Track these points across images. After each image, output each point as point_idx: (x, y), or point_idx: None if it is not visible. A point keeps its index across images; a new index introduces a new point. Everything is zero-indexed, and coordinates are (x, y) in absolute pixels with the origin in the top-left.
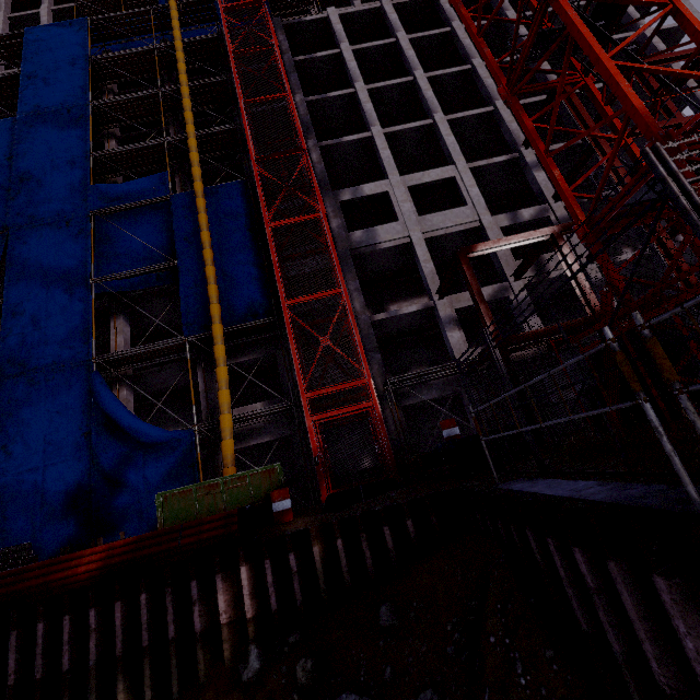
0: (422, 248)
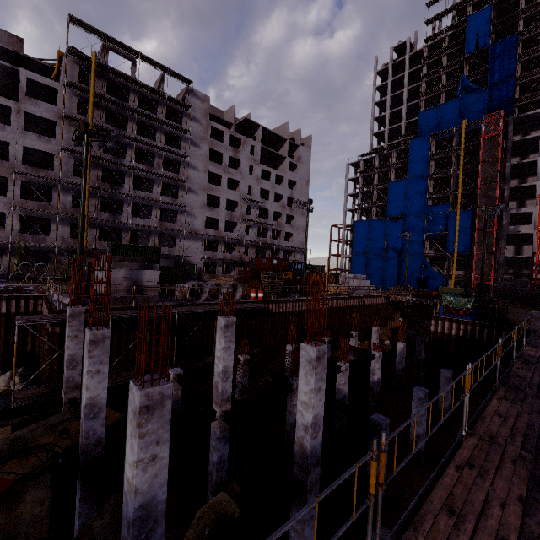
0: (536, 237)
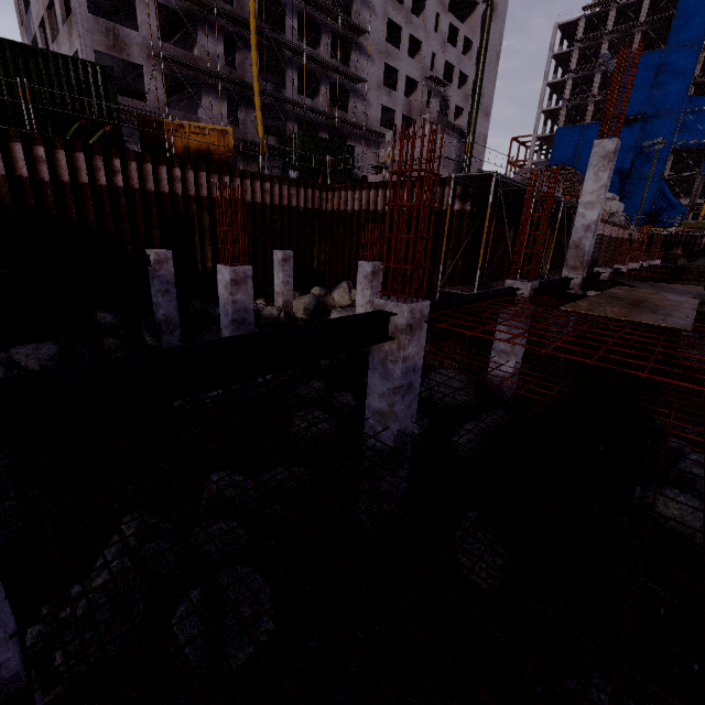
0: None
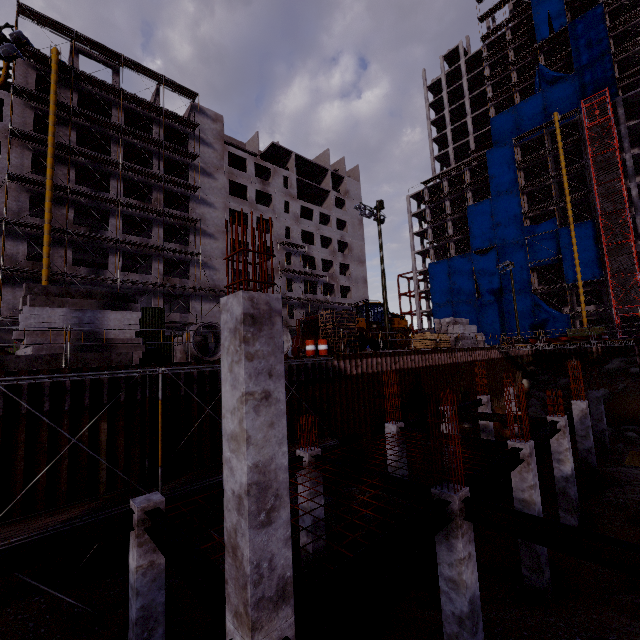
0: None
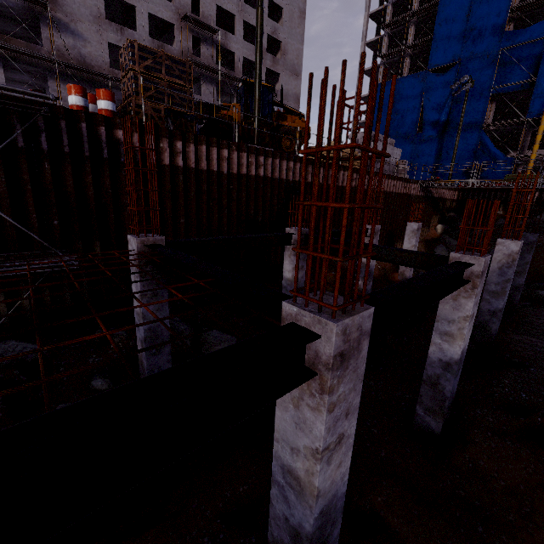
0: None
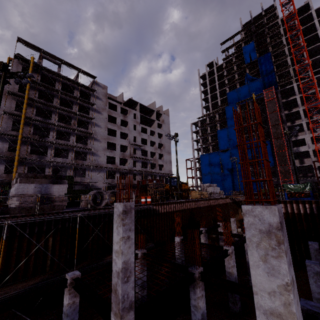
0: (311, 152)
